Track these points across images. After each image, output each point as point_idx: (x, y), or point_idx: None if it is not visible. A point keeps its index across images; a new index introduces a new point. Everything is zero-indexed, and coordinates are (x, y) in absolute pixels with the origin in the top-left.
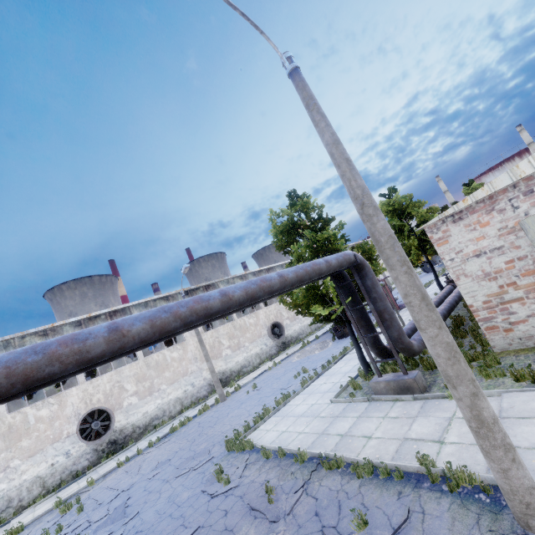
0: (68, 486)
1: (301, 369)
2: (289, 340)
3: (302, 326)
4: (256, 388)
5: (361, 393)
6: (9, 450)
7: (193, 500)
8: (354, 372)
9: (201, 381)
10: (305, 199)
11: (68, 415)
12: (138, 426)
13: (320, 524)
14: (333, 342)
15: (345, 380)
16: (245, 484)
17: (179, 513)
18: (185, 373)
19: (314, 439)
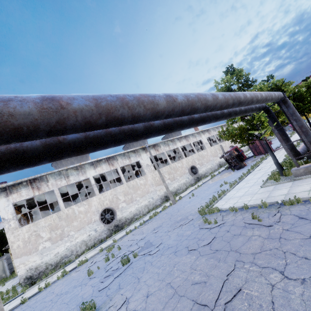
0: (99, 246)
1: (220, 184)
2: (200, 176)
3: (206, 168)
4: (194, 195)
5: (281, 180)
6: (68, 226)
7: (196, 232)
8: (265, 176)
9: (156, 196)
10: (239, 69)
11: (93, 211)
12: (127, 218)
13: (308, 220)
14: (233, 172)
15: (262, 180)
16: (229, 221)
17: (192, 237)
18: (148, 192)
19: (264, 200)
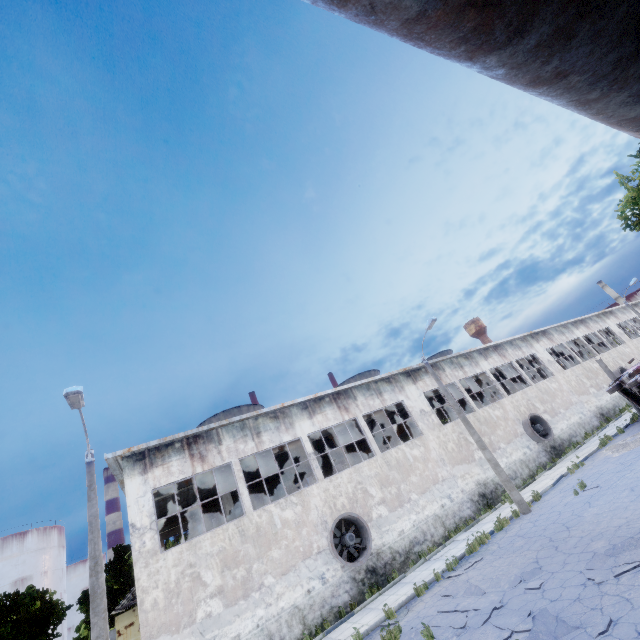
0: (338, 627)
1: None
2: (559, 444)
3: (570, 424)
4: (585, 487)
5: None
6: (260, 560)
7: None
8: None
9: (458, 494)
10: None
11: (314, 522)
12: (397, 551)
13: None
14: None
15: None
16: None
17: None
18: (434, 479)
19: None
